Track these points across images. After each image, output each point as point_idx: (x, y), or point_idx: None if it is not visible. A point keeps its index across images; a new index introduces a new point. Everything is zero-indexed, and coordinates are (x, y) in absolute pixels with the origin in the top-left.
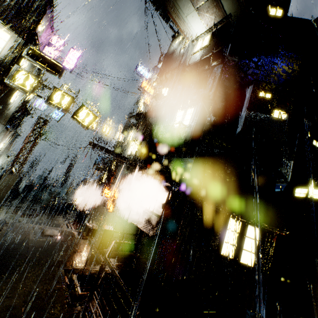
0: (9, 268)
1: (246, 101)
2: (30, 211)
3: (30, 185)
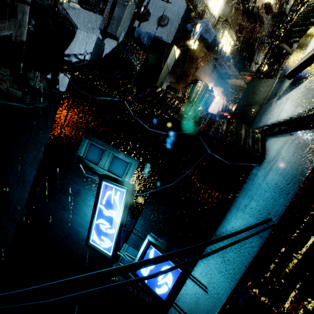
0: None
1: None
2: None
3: None
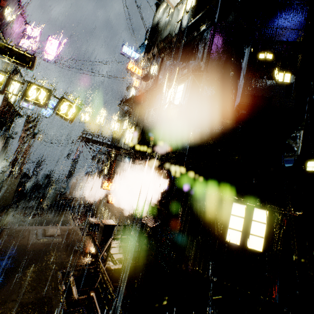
0: (2, 279)
1: (244, 67)
2: (36, 211)
3: (35, 185)
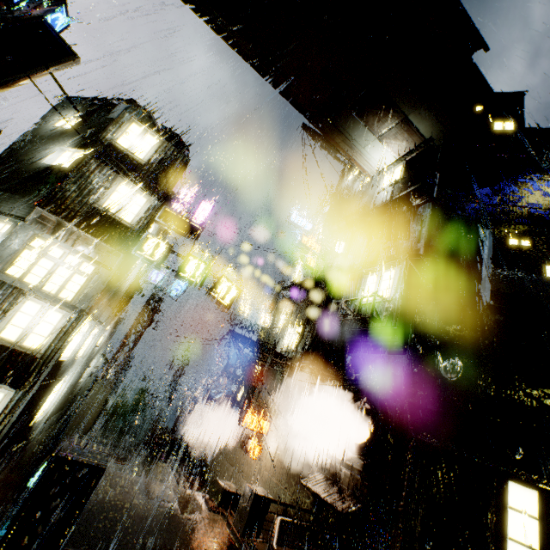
0: None
1: (487, 254)
2: (122, 452)
3: (122, 404)
